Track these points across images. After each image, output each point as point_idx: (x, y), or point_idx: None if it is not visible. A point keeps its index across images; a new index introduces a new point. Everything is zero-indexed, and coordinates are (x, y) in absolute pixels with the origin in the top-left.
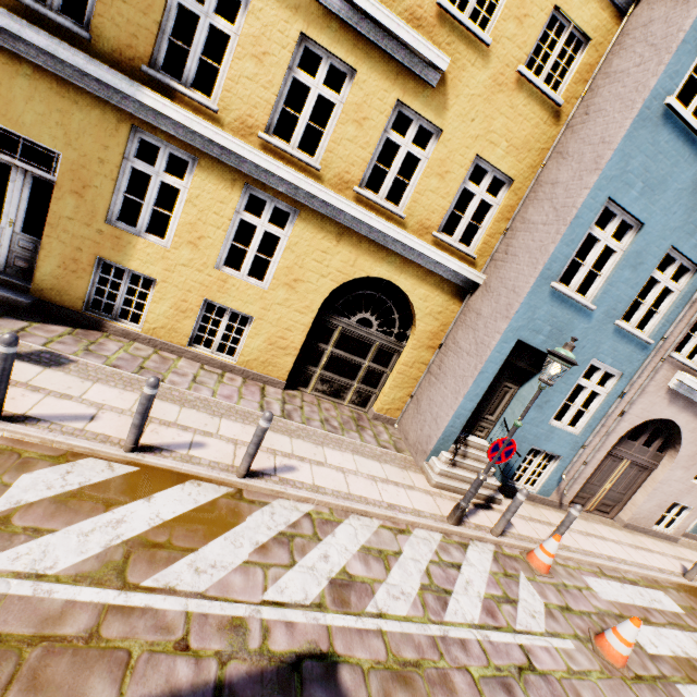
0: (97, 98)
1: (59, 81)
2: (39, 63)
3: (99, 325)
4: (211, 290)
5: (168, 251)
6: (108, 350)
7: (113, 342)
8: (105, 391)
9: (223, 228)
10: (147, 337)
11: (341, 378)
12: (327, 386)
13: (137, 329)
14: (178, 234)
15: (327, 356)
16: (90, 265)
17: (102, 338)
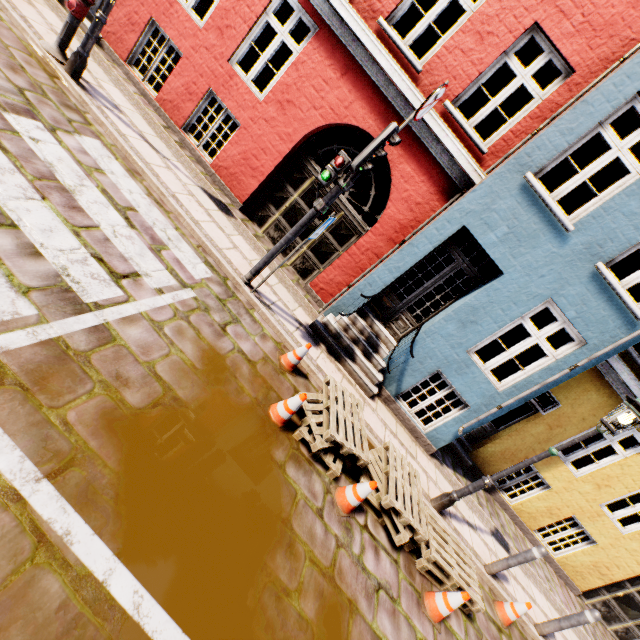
0: (614, 392)
1: (598, 376)
2: (598, 367)
3: (491, 489)
4: (583, 513)
5: (576, 479)
6: (504, 524)
7: (499, 511)
8: (536, 592)
9: (629, 489)
10: (513, 512)
11: (621, 611)
12: (605, 608)
13: (509, 502)
14: (592, 475)
15: (624, 592)
16: (518, 460)
17: (494, 504)
